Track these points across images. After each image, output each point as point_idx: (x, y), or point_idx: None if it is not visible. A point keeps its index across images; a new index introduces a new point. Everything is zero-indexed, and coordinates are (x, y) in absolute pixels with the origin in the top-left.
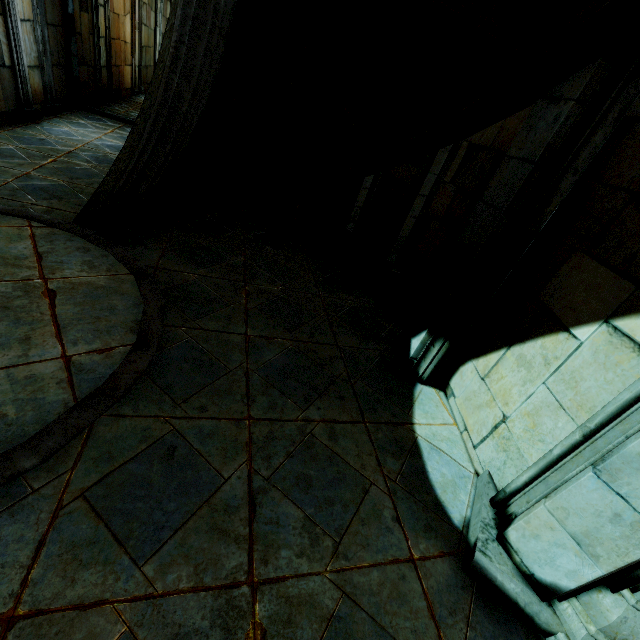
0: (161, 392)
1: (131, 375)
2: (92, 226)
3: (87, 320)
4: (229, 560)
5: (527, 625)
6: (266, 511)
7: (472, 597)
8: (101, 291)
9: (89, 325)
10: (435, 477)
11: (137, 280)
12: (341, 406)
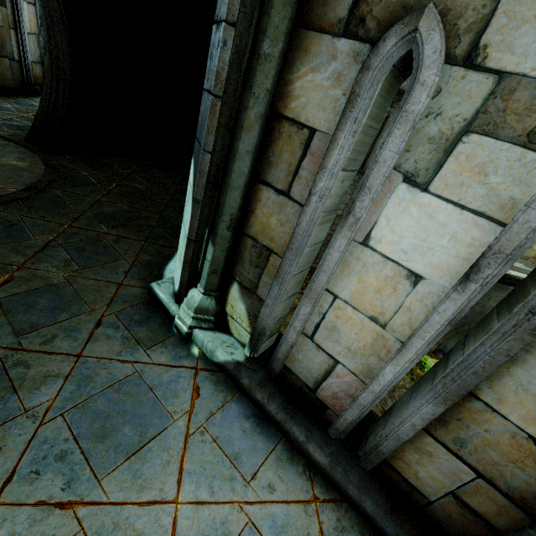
0: (24, 207)
1: (11, 198)
2: (34, 144)
3: (2, 177)
4: (14, 259)
5: (168, 317)
6: (49, 252)
7: (144, 302)
8: (20, 169)
9: (2, 179)
10: (171, 267)
11: (45, 168)
12: (135, 234)
